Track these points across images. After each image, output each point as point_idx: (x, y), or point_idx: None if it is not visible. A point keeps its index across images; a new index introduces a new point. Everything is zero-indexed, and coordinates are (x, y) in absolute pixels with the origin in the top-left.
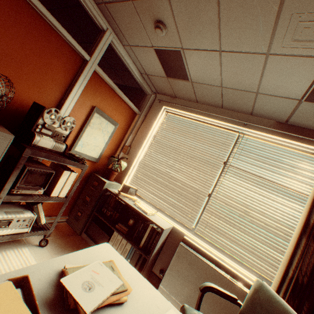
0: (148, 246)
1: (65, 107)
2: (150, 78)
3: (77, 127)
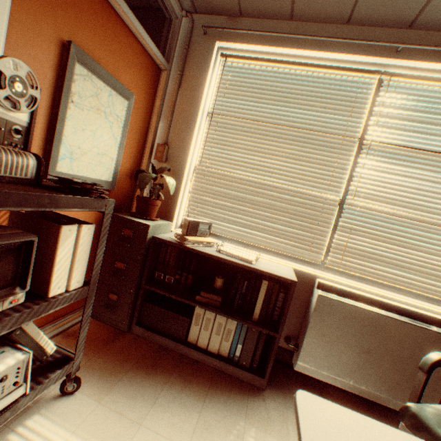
0: (268, 315)
1: None
2: None
3: (42, 109)
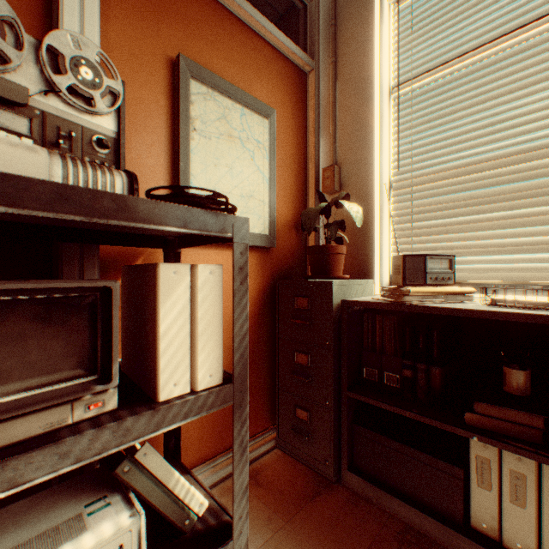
0: None
1: None
2: None
3: (161, 147)
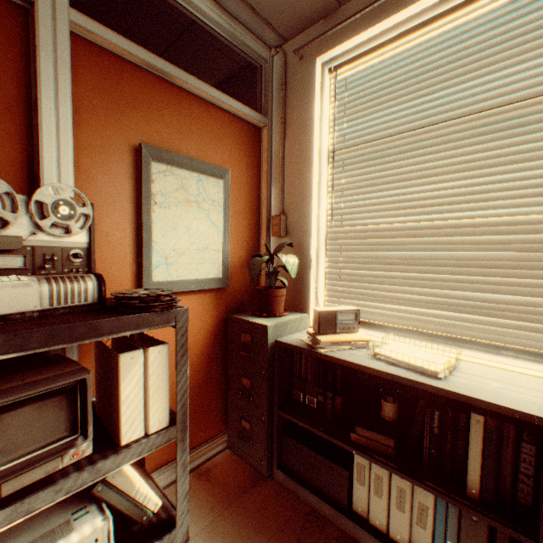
0: (503, 489)
1: (50, 174)
2: None
3: (127, 222)
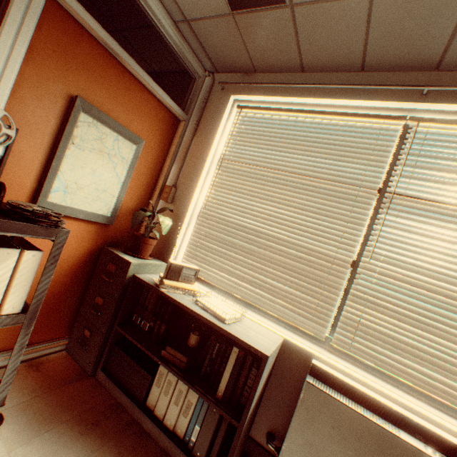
0: (236, 394)
1: None
2: (195, 30)
3: (42, 148)
